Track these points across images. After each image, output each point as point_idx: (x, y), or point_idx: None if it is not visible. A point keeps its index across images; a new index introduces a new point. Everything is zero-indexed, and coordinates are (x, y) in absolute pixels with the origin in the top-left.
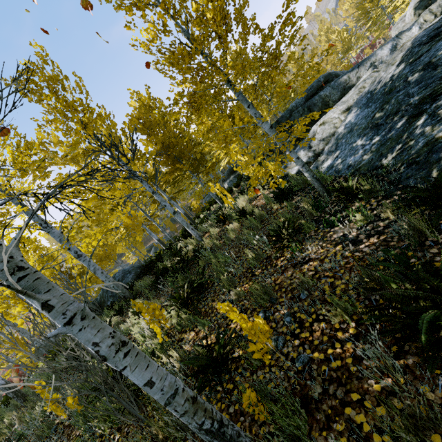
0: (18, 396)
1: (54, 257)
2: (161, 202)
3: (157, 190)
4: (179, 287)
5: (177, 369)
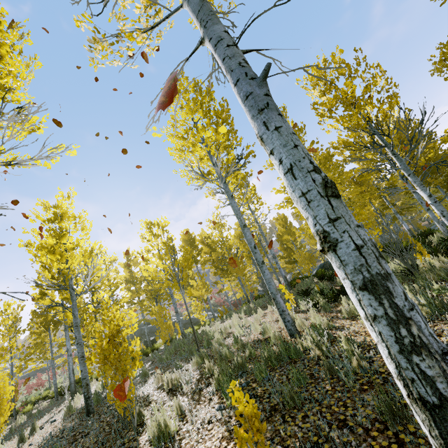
0: (289, 285)
1: (294, 231)
2: (419, 200)
3: (385, 202)
4: (432, 248)
5: (438, 269)
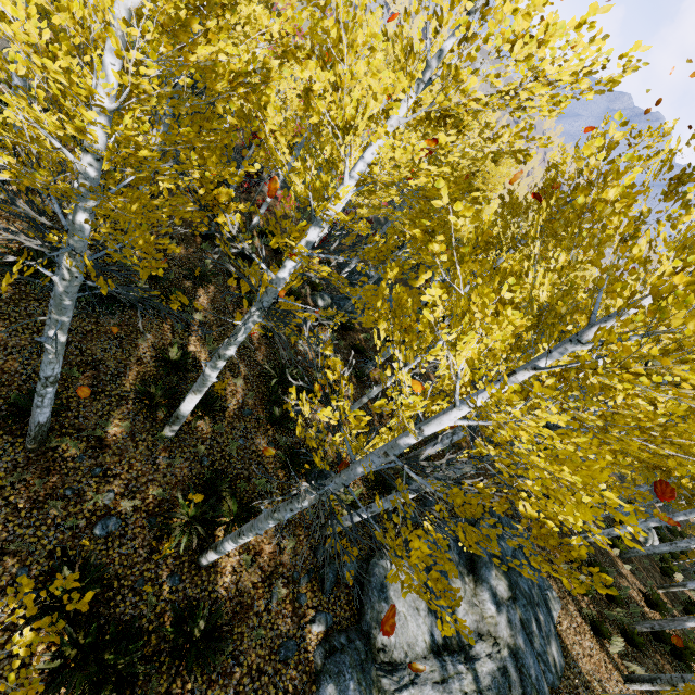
0: None
1: None
2: None
3: None
4: None
5: None
